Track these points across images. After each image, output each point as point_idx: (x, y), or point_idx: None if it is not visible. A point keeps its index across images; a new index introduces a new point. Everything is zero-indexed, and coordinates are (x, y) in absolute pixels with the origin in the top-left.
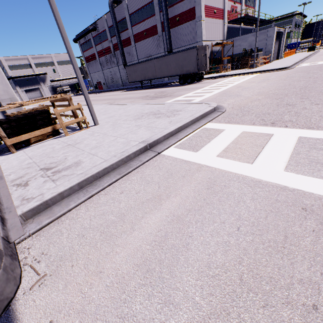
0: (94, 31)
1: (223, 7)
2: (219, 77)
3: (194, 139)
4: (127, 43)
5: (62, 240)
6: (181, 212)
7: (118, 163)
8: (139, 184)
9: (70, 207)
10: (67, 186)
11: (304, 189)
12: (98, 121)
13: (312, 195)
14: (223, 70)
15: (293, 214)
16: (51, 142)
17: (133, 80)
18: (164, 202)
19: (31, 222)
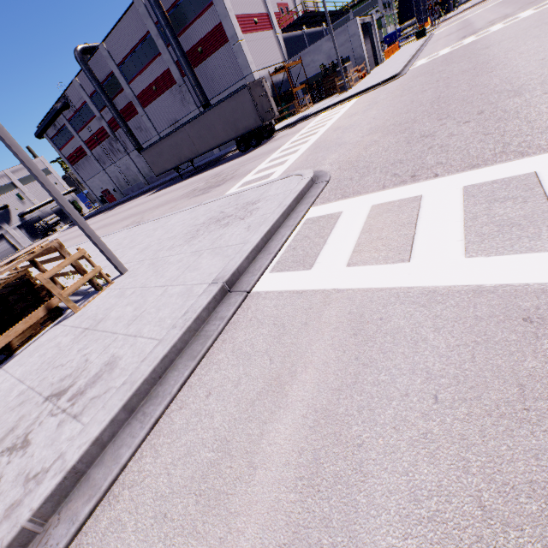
0: (67, 109)
1: (266, 10)
2: (300, 121)
3: (298, 246)
4: (130, 113)
5: (128, 541)
6: (327, 398)
7: (184, 337)
8: (234, 367)
9: (123, 460)
10: (105, 422)
11: (511, 281)
12: (125, 264)
13: (528, 289)
14: (302, 108)
15: (514, 335)
16: (51, 333)
17: (162, 170)
18: (290, 387)
19: (56, 522)
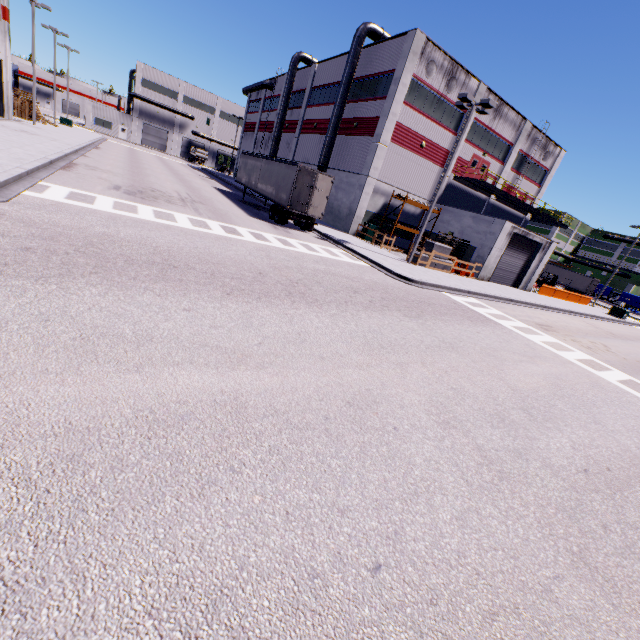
0: (269, 89)
1: (451, 148)
2: (333, 241)
3: None
4: (293, 128)
5: None
6: None
7: None
8: None
9: None
10: None
11: None
12: None
13: None
14: (395, 248)
15: None
16: None
17: (240, 179)
18: None
19: None
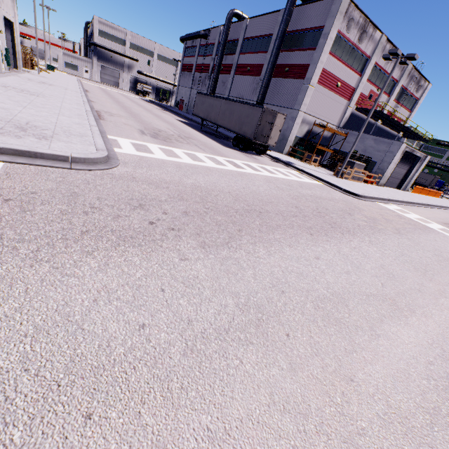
0: (204, 38)
1: (356, 86)
2: (284, 163)
3: None
4: (227, 70)
5: None
6: None
7: None
8: None
9: None
10: None
11: None
12: None
13: None
14: (315, 163)
15: None
16: None
17: (197, 113)
18: None
19: None
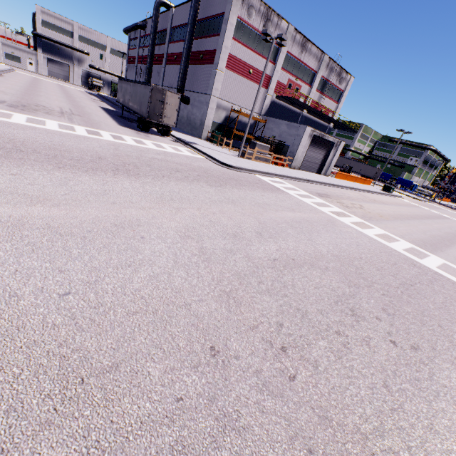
0: (142, 29)
1: (272, 75)
2: (184, 143)
3: None
4: (161, 60)
5: None
6: None
7: None
8: None
9: None
10: None
11: None
12: None
13: None
14: (236, 148)
15: None
16: None
17: (119, 100)
18: None
19: None
